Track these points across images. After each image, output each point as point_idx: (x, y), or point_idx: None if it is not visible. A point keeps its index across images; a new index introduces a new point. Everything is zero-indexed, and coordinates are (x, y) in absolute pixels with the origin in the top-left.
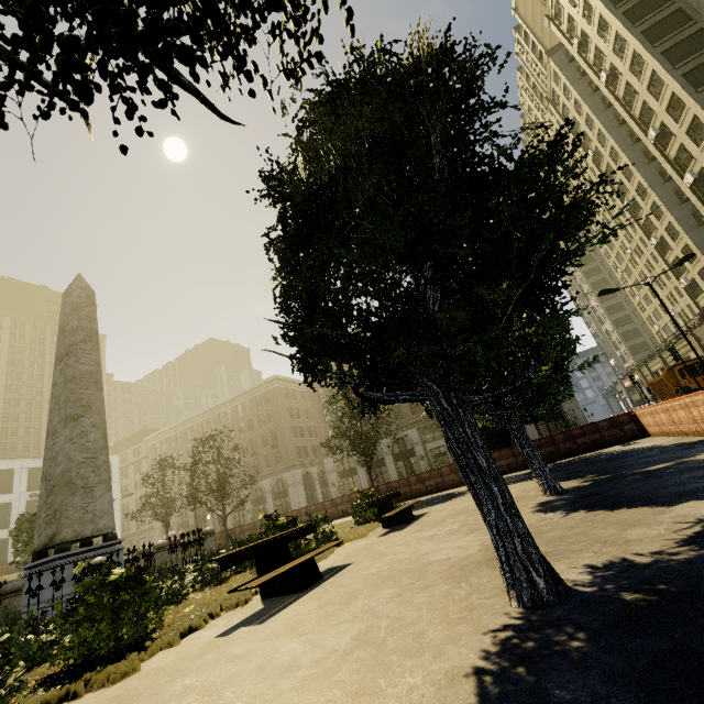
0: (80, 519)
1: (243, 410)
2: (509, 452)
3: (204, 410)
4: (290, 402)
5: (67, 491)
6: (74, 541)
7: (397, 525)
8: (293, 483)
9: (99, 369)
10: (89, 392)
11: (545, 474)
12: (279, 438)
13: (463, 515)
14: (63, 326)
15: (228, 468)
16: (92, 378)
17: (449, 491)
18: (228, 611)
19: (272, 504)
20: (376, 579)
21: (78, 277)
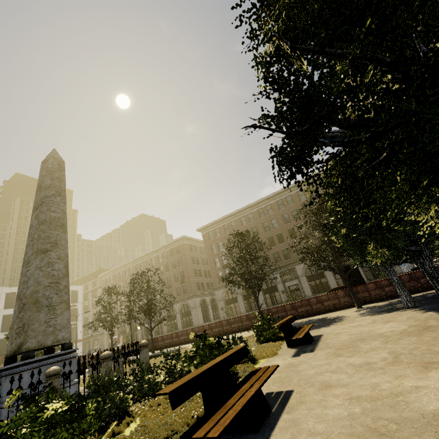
0: (43, 332)
1: (162, 258)
2: (364, 288)
3: (137, 258)
4: (193, 253)
5: (34, 308)
6: (38, 349)
7: (301, 345)
8: (194, 307)
9: (65, 216)
10: (56, 232)
11: None
12: (186, 276)
13: (374, 341)
14: (40, 184)
15: (154, 295)
16: (59, 223)
17: (318, 316)
18: None
19: (180, 320)
20: (365, 432)
21: (53, 151)
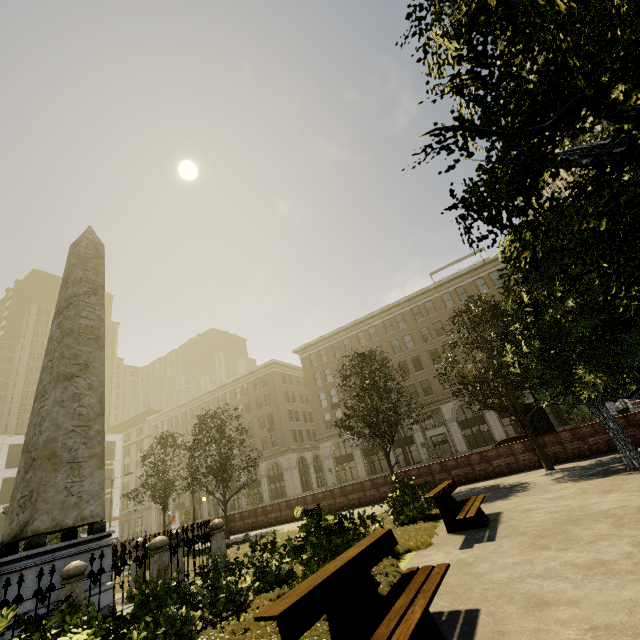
0: (62, 503)
1: (241, 393)
2: (554, 439)
3: (204, 393)
4: (287, 386)
5: (49, 466)
6: (52, 532)
7: (470, 529)
8: (288, 467)
9: (101, 325)
10: (88, 349)
11: None
12: (276, 421)
13: (598, 523)
14: (66, 277)
15: (230, 448)
16: (93, 335)
17: (485, 482)
18: None
19: (267, 488)
20: None
21: (88, 229)
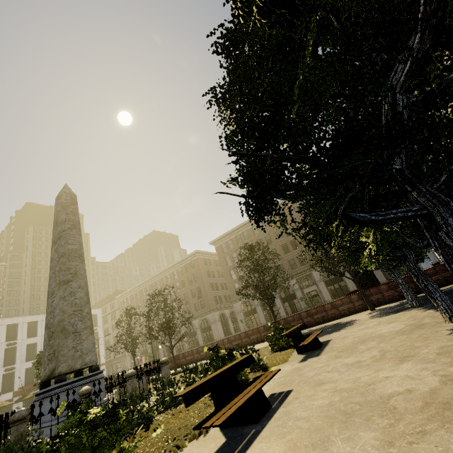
0: (72, 356)
1: (177, 275)
2: (377, 290)
3: (152, 276)
4: (208, 267)
5: (62, 335)
6: (68, 373)
7: (310, 351)
8: (213, 321)
9: (81, 247)
10: (75, 263)
11: (447, 303)
12: (202, 291)
13: (372, 342)
14: (56, 219)
15: (172, 313)
16: (77, 254)
17: (333, 321)
18: (191, 440)
19: (201, 336)
20: (336, 413)
21: (65, 186)
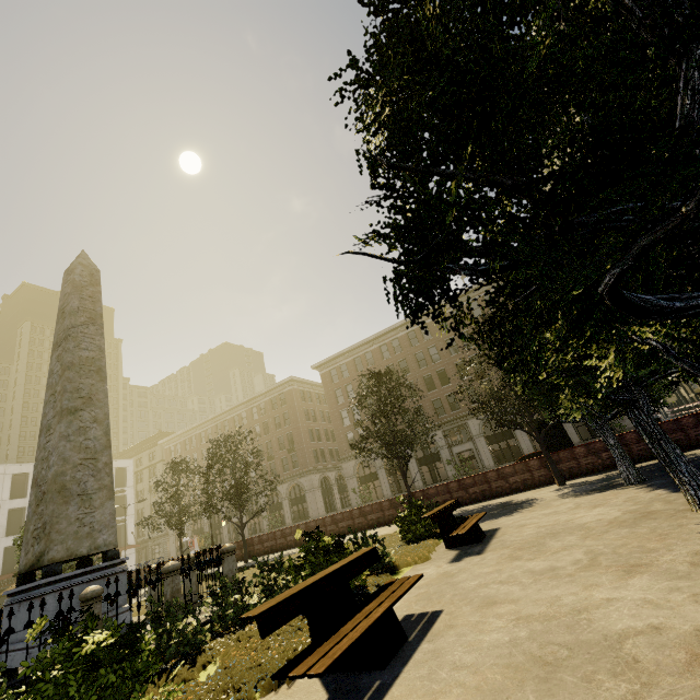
0: (75, 534)
1: (258, 413)
2: (569, 455)
3: (218, 413)
4: (307, 404)
5: (60, 499)
6: (67, 561)
7: (466, 545)
8: (310, 489)
9: (102, 355)
10: (90, 381)
11: (697, 481)
12: (296, 441)
13: (570, 536)
14: (62, 307)
15: (245, 472)
16: (94, 366)
17: (500, 499)
18: (267, 692)
19: (289, 510)
20: (526, 661)
21: (81, 254)
